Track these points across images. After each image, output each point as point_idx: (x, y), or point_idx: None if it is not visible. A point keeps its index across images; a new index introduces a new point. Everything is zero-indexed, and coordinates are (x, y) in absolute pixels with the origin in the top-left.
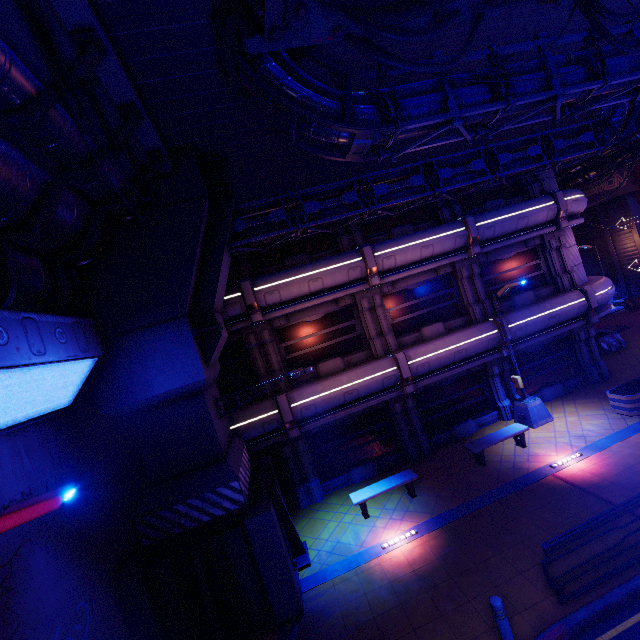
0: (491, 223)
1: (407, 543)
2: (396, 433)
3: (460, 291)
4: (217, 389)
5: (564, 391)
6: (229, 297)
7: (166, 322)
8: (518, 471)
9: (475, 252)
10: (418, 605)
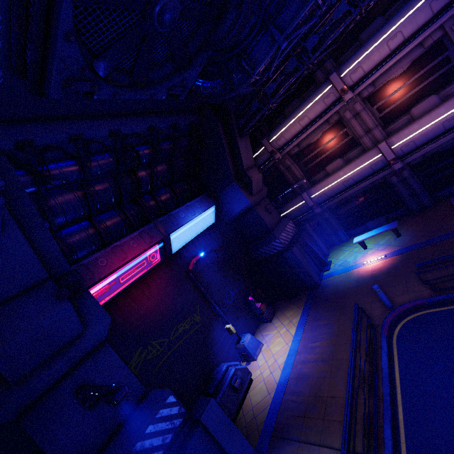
0: None
1: (377, 262)
2: (399, 196)
3: None
4: (268, 200)
5: None
6: (260, 151)
7: (228, 185)
8: None
9: None
10: (364, 287)
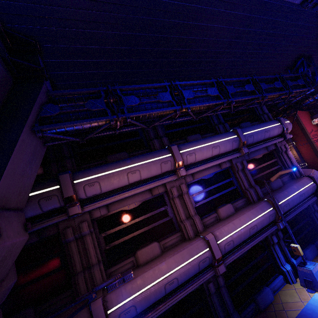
0: (251, 133)
1: None
2: (212, 315)
3: (238, 179)
4: None
5: (317, 250)
6: (45, 190)
7: None
8: None
9: (246, 151)
10: None
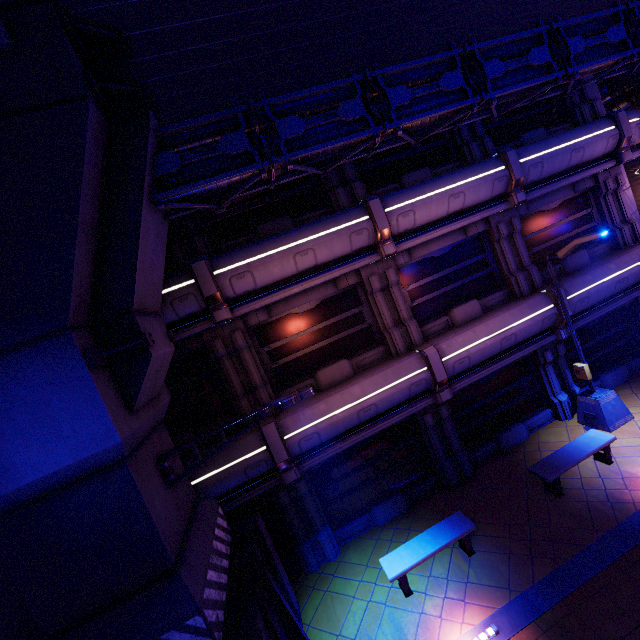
0: (538, 158)
1: None
2: (427, 452)
3: (497, 256)
4: (166, 433)
5: (628, 374)
6: (176, 287)
7: (30, 345)
8: (619, 507)
9: (519, 200)
10: None
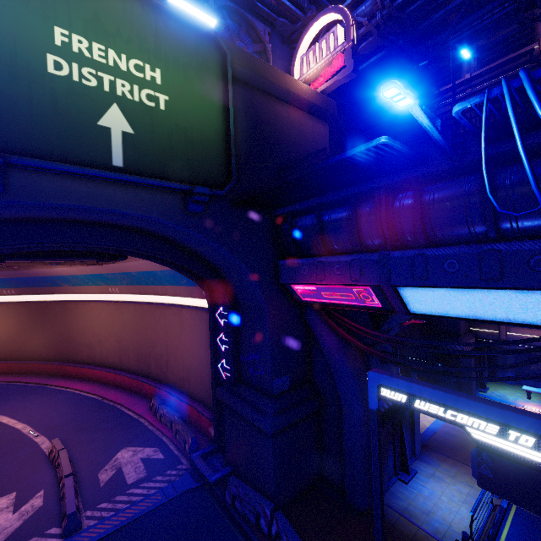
0: None
1: (537, 412)
2: None
3: None
4: None
5: None
6: None
7: None
8: None
9: None
10: None
